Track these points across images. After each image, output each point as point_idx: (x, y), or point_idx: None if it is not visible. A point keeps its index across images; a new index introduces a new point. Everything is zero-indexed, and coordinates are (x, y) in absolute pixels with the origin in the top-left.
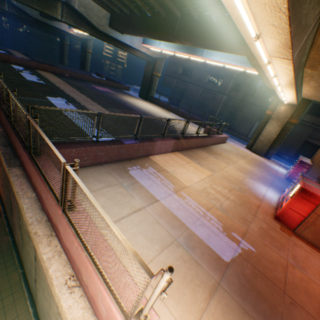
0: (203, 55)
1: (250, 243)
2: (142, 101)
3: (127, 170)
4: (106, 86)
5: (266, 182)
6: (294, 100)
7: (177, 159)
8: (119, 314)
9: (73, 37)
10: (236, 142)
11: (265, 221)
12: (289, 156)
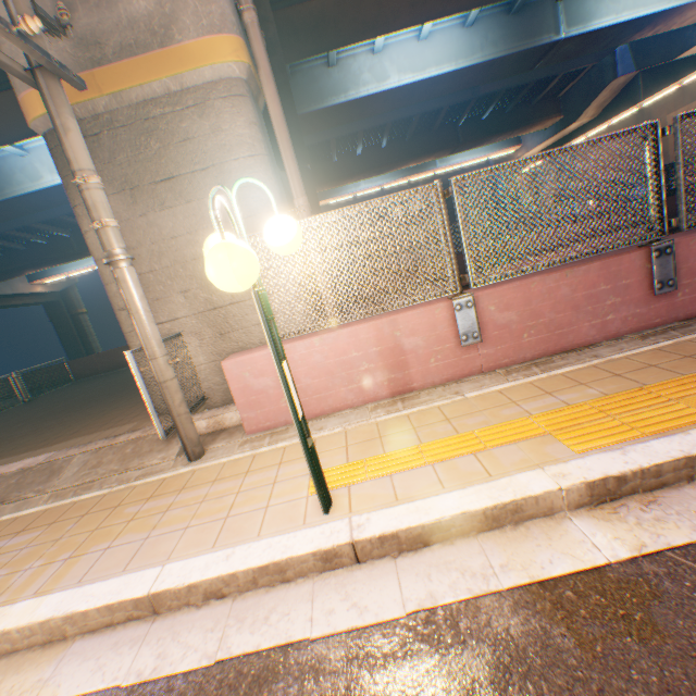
0: (437, 166)
1: None
2: None
3: None
4: None
5: None
6: None
7: None
8: None
9: (37, 299)
10: None
11: None
12: None
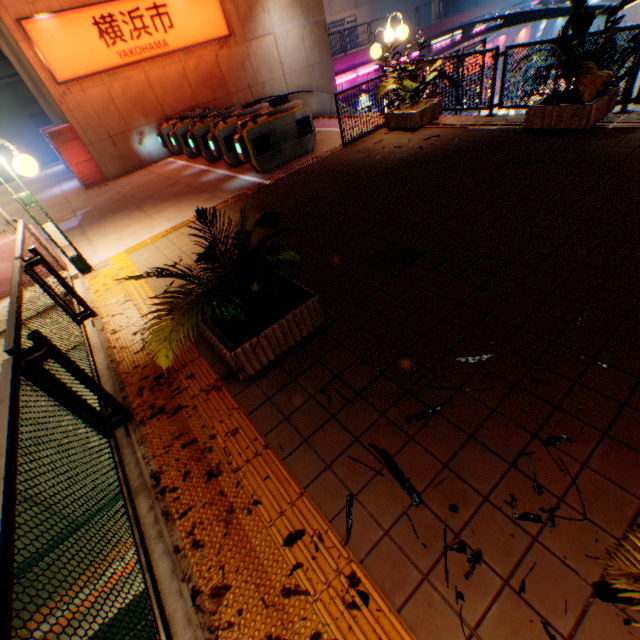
0: None
1: (85, 209)
2: None
3: None
4: None
5: (54, 185)
6: None
7: None
8: (6, 241)
9: None
10: None
11: (84, 196)
12: (52, 155)
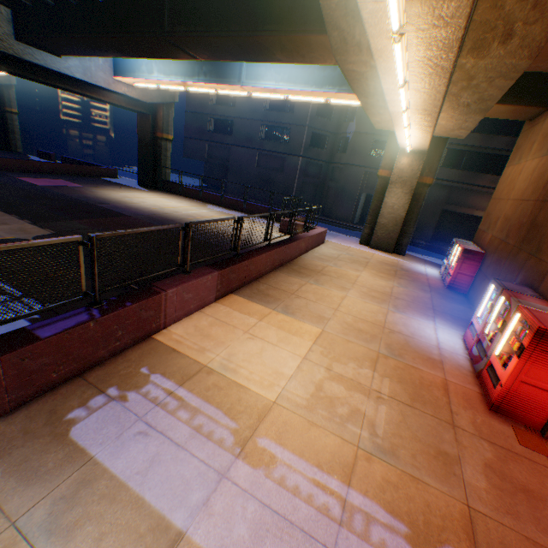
0: (242, 81)
1: None
2: (147, 192)
3: (65, 425)
4: (59, 175)
5: (424, 307)
6: (427, 142)
7: (234, 317)
8: None
9: None
10: (341, 237)
11: (482, 432)
12: (425, 239)
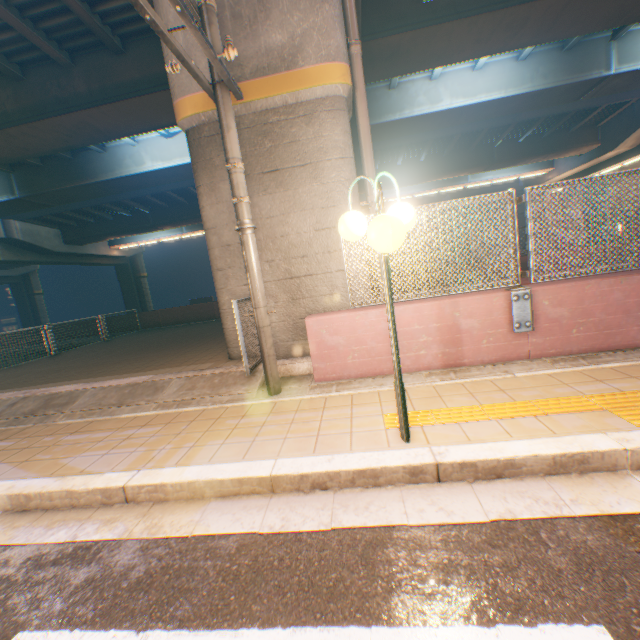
0: (468, 181)
1: None
2: None
3: None
4: None
5: None
6: None
7: None
8: None
9: (112, 261)
10: None
11: None
12: None
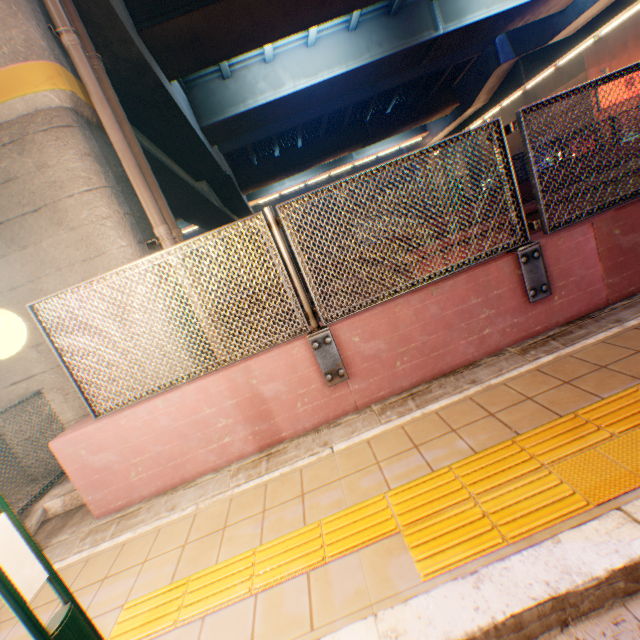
0: (354, 158)
1: None
2: None
3: None
4: None
5: None
6: None
7: None
8: None
9: None
10: None
11: None
12: None
